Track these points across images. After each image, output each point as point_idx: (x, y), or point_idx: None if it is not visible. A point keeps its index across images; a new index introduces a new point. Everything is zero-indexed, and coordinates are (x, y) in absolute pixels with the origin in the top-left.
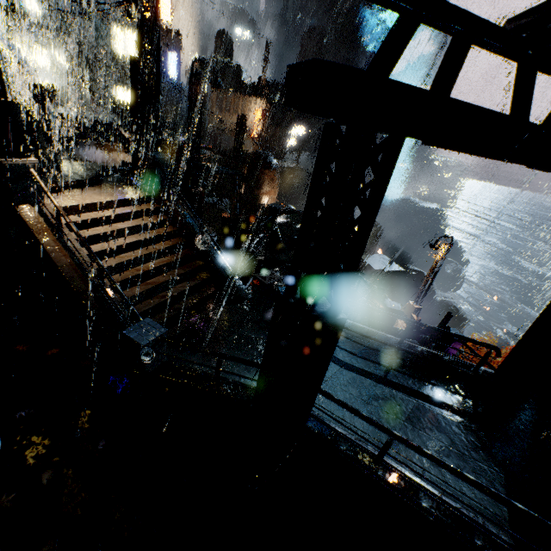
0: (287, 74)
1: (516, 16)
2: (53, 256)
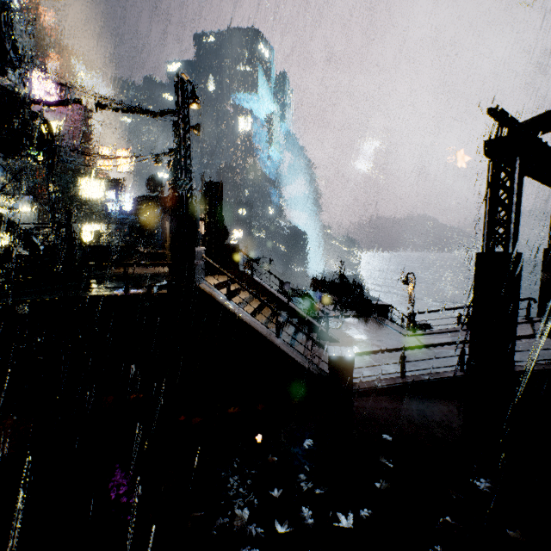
0: (486, 143)
1: (521, 122)
2: (240, 317)
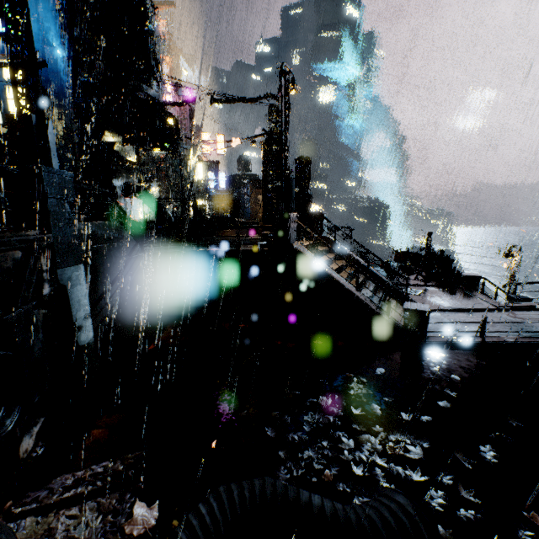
0: None
1: None
2: (325, 271)
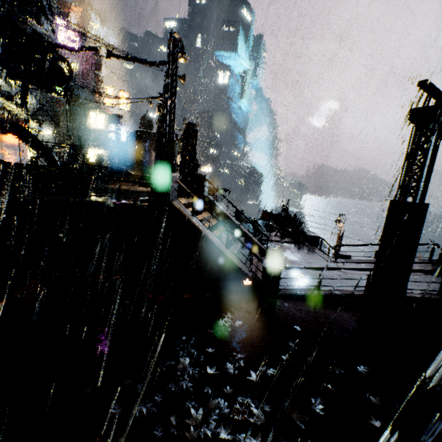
0: (412, 111)
1: None
2: (200, 229)
